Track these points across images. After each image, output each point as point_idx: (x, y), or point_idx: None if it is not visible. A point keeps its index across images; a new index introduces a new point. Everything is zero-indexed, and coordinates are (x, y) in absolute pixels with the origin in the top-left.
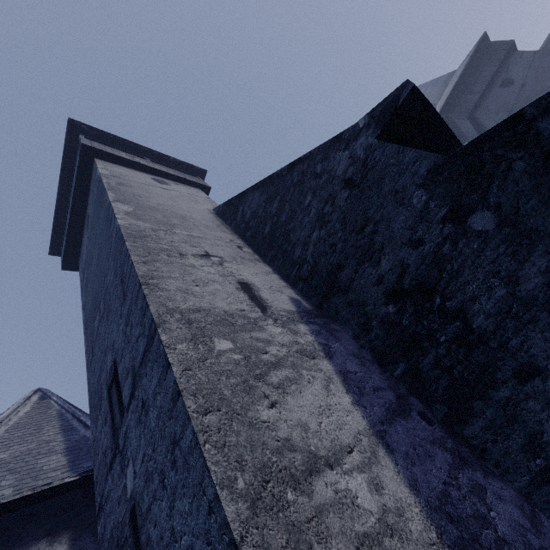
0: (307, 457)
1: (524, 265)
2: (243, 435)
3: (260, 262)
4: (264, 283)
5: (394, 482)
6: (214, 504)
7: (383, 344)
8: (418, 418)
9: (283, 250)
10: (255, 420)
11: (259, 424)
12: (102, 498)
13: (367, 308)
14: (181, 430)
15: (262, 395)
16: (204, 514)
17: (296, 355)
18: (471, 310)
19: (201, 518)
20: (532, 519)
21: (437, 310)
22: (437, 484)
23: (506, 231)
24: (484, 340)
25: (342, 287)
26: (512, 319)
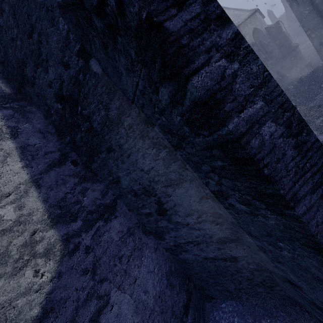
0: None
1: (112, 102)
2: None
3: None
4: None
5: (34, 202)
6: None
7: (59, 125)
8: (70, 164)
9: None
10: None
11: None
12: None
13: (47, 101)
14: None
15: None
16: None
17: None
18: (93, 118)
19: None
20: (104, 194)
21: (80, 114)
22: (62, 195)
23: (106, 78)
24: (97, 134)
25: (30, 81)
26: (106, 127)
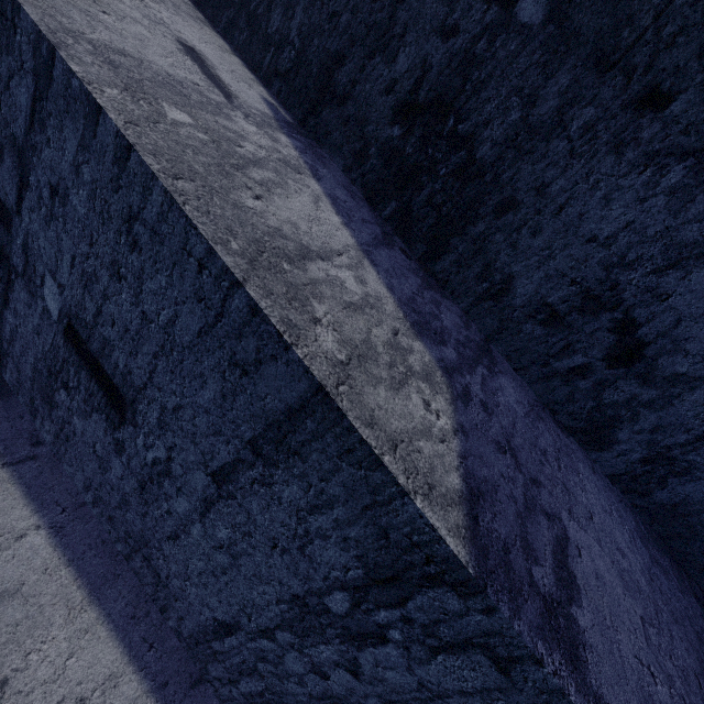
0: (299, 247)
1: (549, 82)
2: (229, 211)
3: (209, 28)
4: (221, 61)
5: (376, 283)
6: (207, 260)
7: (378, 178)
8: (400, 252)
9: (249, 12)
10: (240, 204)
11: (245, 209)
12: (1, 343)
13: (367, 128)
14: (142, 199)
15: (244, 185)
16: (193, 276)
17: (278, 163)
18: (481, 137)
19: (188, 282)
20: (466, 324)
21: (447, 136)
22: (408, 292)
23: (550, 30)
24: (481, 174)
25: (339, 94)
26: (514, 149)
